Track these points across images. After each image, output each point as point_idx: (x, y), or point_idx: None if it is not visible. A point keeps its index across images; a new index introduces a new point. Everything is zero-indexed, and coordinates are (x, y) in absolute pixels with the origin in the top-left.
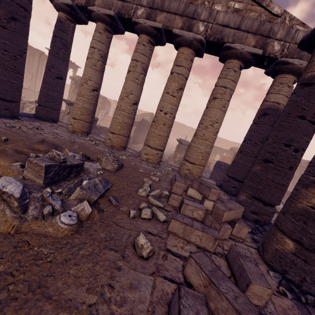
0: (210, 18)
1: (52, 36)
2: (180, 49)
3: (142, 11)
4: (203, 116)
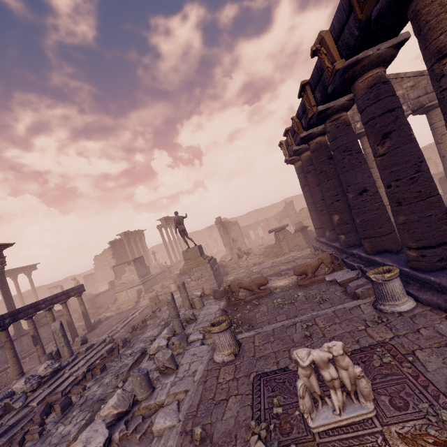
0: (406, 100)
1: (302, 178)
2: None
3: (359, 124)
4: (443, 150)
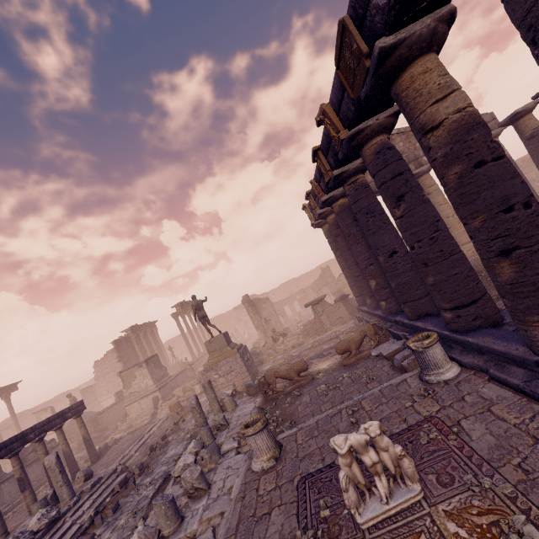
0: None
1: (332, 242)
2: (421, 178)
3: None
4: None
